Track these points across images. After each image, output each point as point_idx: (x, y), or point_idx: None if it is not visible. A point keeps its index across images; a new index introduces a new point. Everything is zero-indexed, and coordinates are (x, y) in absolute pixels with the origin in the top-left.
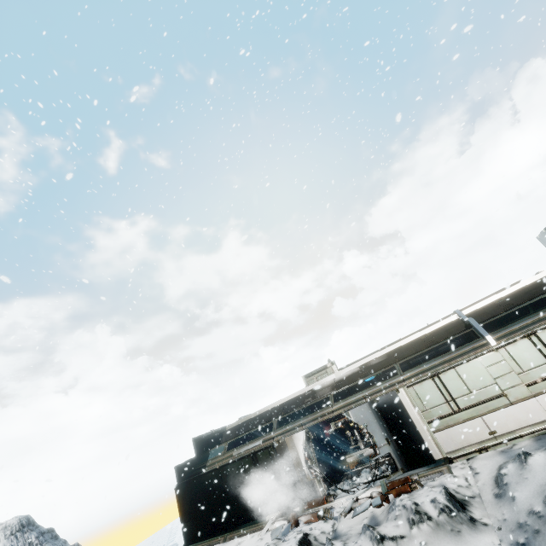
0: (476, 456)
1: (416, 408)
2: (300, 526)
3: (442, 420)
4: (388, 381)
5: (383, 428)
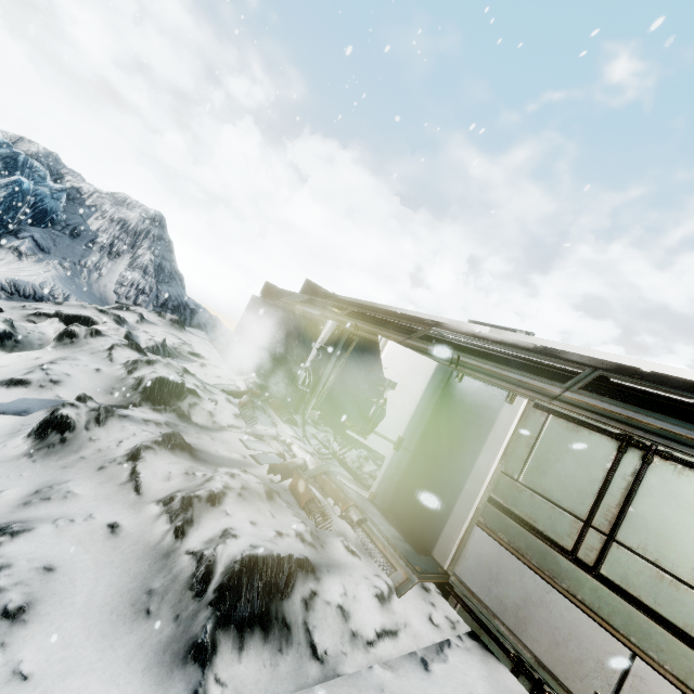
0: (495, 660)
1: (506, 458)
2: (233, 399)
3: (522, 530)
4: (525, 376)
5: (415, 422)
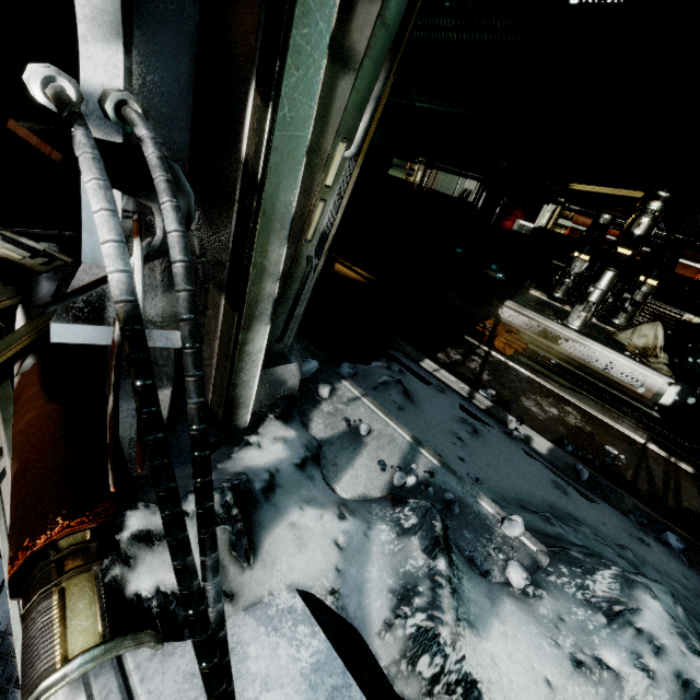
0: None
1: None
2: None
3: None
4: None
5: None
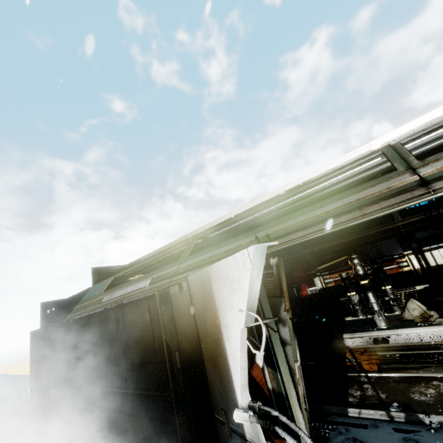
0: None
1: None
2: None
3: None
4: None
5: None
